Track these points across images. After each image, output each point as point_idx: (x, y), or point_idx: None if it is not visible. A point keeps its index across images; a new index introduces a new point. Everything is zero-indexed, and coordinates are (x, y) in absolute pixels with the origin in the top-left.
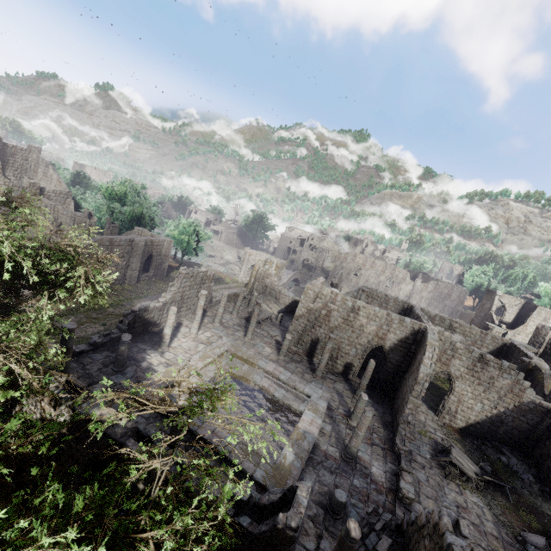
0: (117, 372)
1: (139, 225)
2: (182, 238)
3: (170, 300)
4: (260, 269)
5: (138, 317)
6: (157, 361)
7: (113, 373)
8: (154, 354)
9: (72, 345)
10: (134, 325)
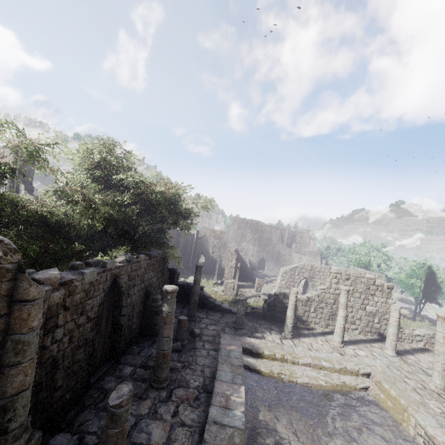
0: (234, 328)
1: None
2: (408, 280)
3: (317, 298)
4: None
5: (278, 301)
6: (271, 338)
7: (231, 327)
8: (275, 334)
9: (199, 280)
10: (275, 309)
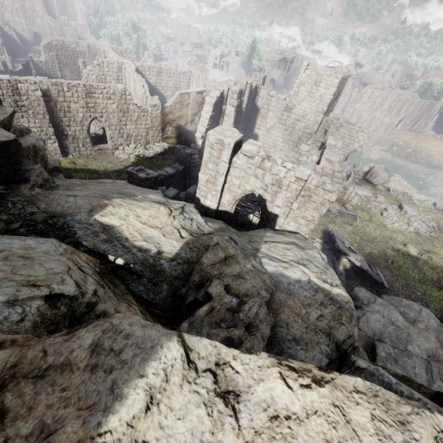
0: None
1: (118, 44)
2: (132, 49)
3: (50, 61)
4: (146, 60)
5: (29, 64)
6: None
7: None
8: None
9: None
10: (30, 69)
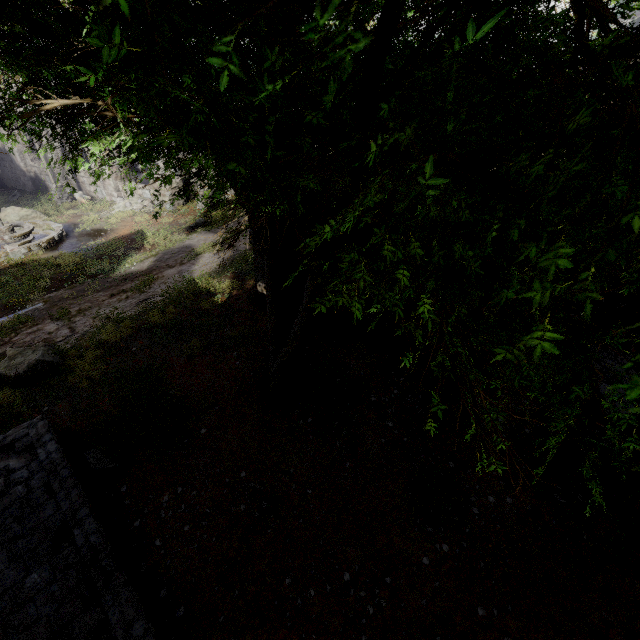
0: None
1: None
2: None
3: None
4: None
5: None
6: None
7: None
8: None
9: None
10: None
